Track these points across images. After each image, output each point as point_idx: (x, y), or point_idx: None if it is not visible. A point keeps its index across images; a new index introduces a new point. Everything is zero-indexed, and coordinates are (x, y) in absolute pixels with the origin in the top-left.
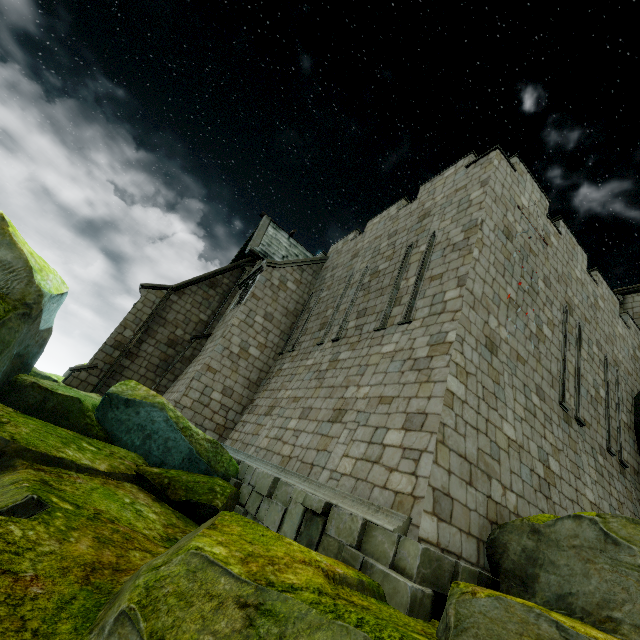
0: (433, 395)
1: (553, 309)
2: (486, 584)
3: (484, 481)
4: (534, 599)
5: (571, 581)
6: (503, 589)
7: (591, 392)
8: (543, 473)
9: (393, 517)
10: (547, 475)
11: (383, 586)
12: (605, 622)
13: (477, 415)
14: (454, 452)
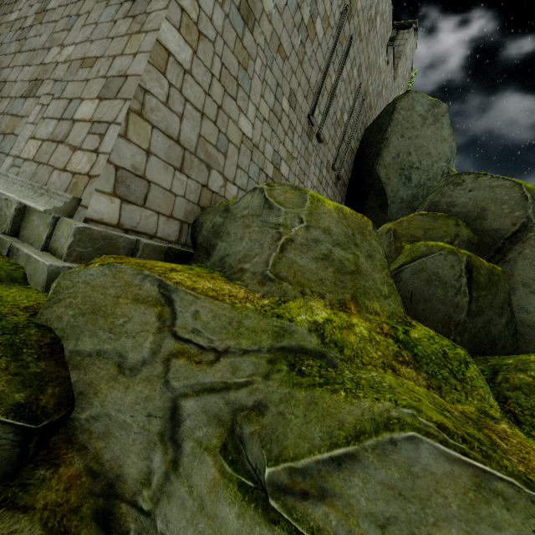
0: (140, 50)
1: (334, 1)
2: (177, 256)
3: (201, 171)
4: (207, 263)
5: (232, 245)
6: (194, 258)
7: (337, 115)
8: (272, 174)
9: (56, 199)
10: (275, 176)
11: (26, 269)
12: (237, 273)
13: (206, 97)
14: (160, 131)
